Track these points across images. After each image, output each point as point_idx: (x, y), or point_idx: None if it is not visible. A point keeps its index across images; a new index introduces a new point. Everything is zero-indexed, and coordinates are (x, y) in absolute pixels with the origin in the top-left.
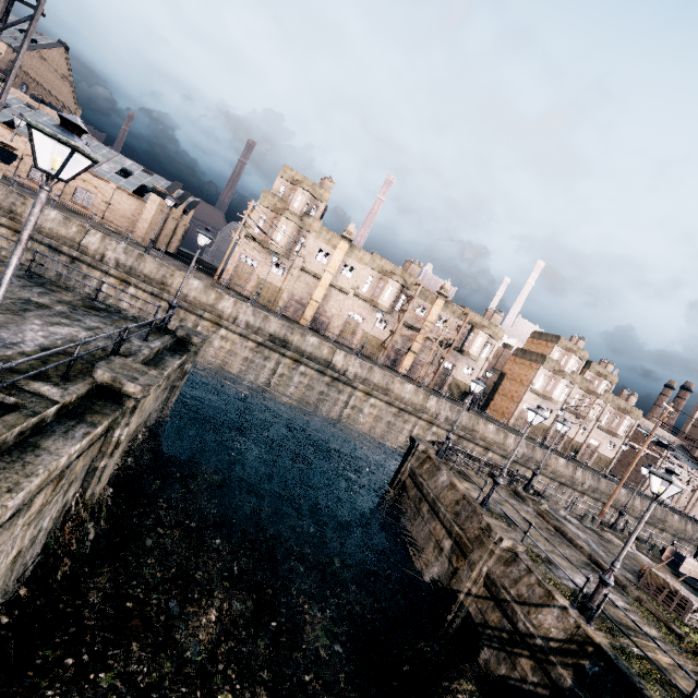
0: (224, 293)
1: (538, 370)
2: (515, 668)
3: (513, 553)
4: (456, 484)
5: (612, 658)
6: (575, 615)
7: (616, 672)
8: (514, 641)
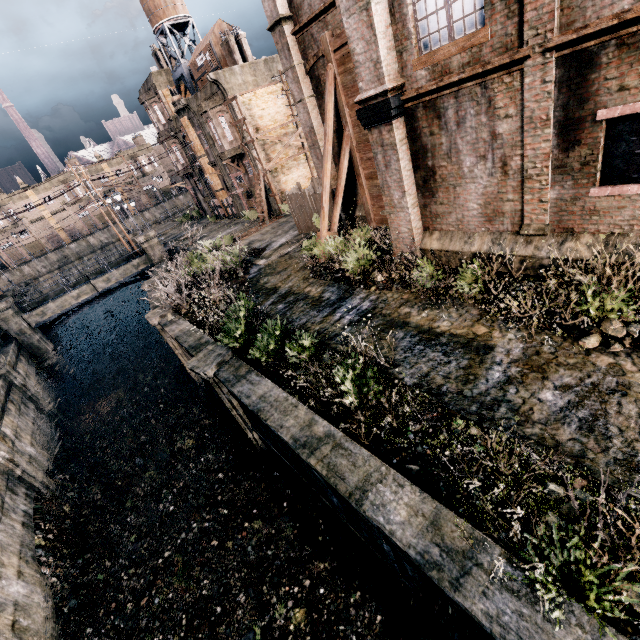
0: (20, 268)
1: None
2: None
3: None
4: None
5: None
6: None
7: None
8: None
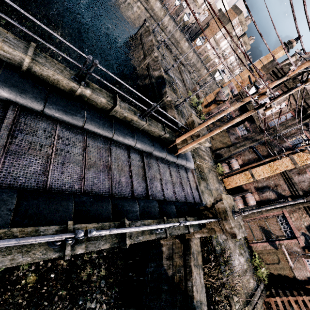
0: None
1: (222, 28)
2: (144, 82)
3: (157, 59)
4: (153, 40)
5: (164, 78)
6: (162, 72)
7: (163, 81)
8: (147, 77)
